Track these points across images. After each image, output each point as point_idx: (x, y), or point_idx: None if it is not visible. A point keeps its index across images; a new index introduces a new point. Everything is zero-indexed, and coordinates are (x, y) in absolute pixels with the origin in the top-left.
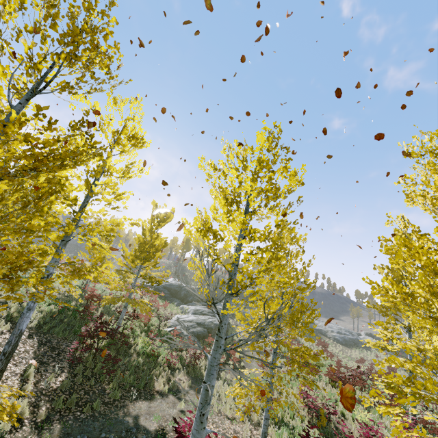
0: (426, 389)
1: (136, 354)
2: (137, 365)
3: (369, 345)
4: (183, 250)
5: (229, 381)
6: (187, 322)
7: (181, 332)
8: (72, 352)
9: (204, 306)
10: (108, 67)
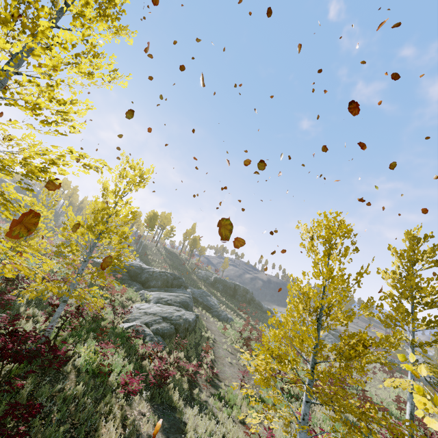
0: None
1: (75, 374)
2: (74, 396)
3: (321, 337)
4: (148, 227)
5: (205, 404)
6: (150, 315)
7: (141, 330)
8: None
9: (169, 293)
10: None
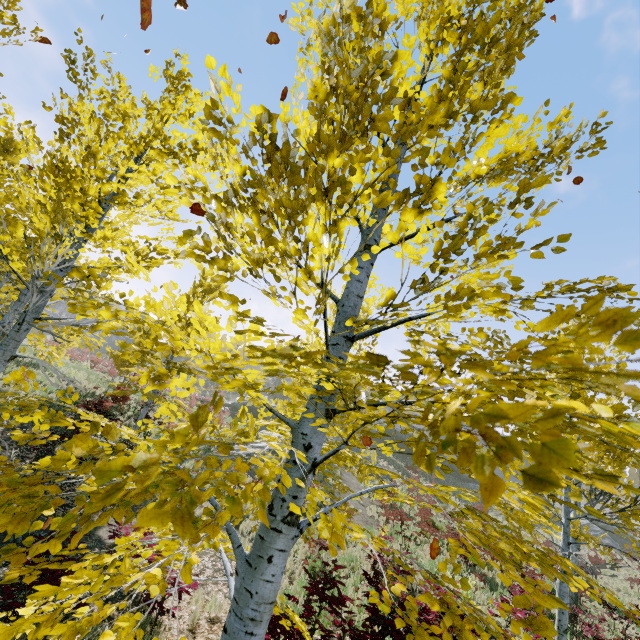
0: (127, 301)
1: None
2: None
3: None
4: None
5: None
6: (256, 448)
7: None
8: (52, 445)
9: None
10: (13, 16)
